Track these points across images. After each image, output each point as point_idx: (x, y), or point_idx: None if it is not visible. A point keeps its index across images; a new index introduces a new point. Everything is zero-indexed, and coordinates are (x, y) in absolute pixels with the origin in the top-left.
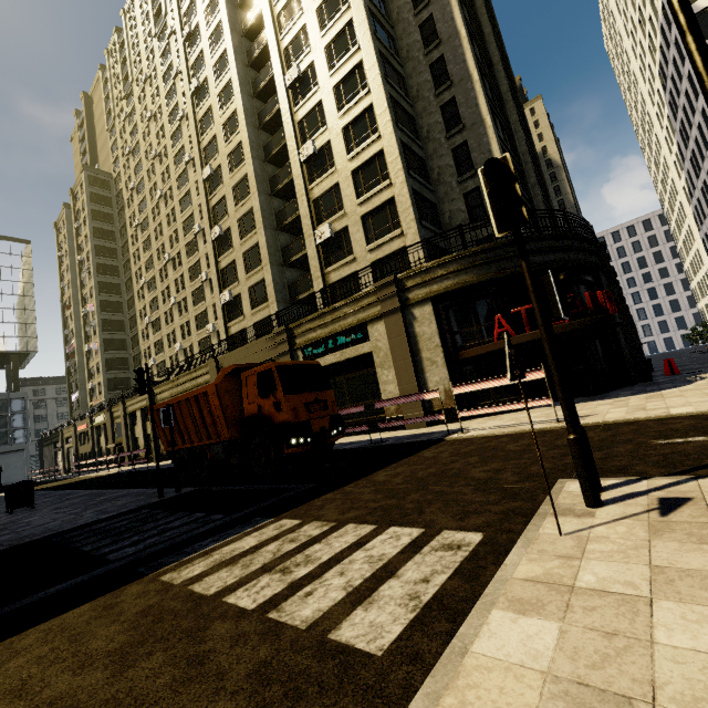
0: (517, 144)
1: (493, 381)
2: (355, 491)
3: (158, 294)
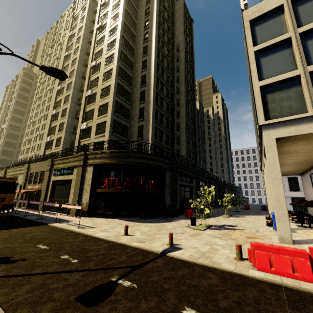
0: (175, 111)
1: (71, 205)
2: None
3: (35, 128)
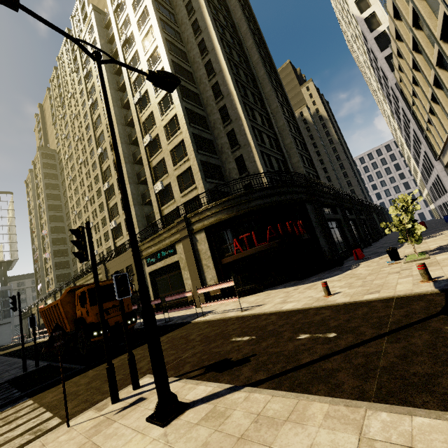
0: (273, 122)
1: (213, 286)
2: (88, 375)
3: (84, 221)
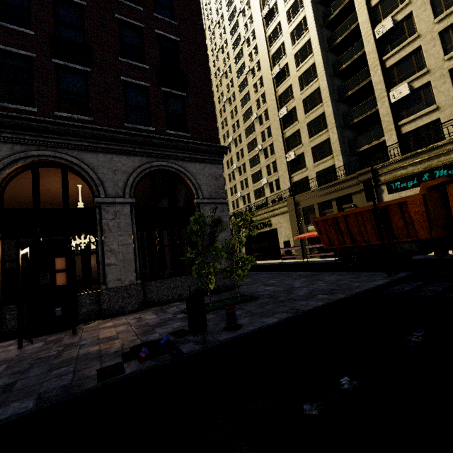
0: None
1: None
2: None
3: (224, 163)
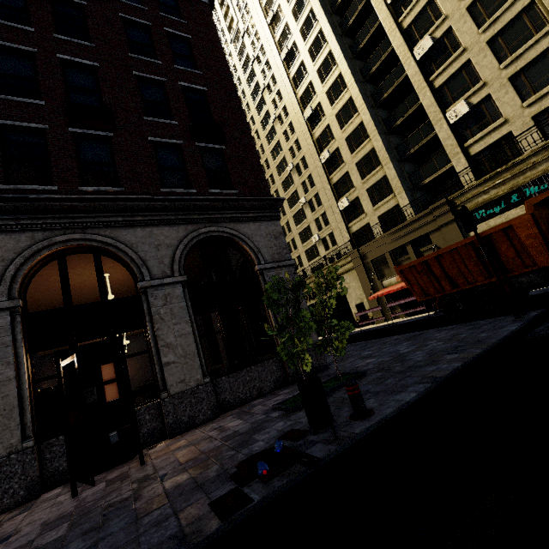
0: None
1: None
2: None
3: None
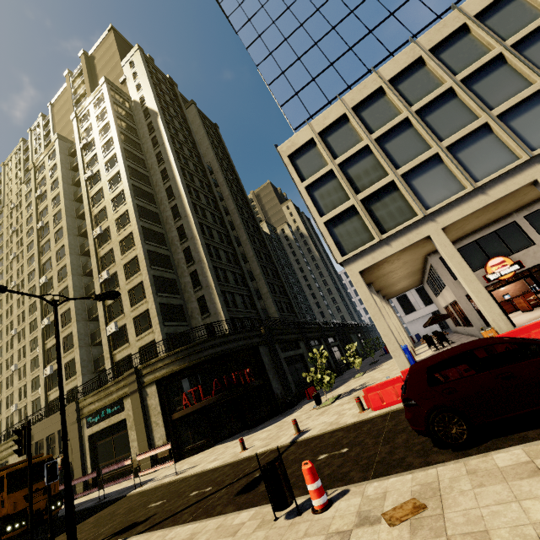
0: (239, 258)
1: (153, 451)
2: None
3: (3, 362)
